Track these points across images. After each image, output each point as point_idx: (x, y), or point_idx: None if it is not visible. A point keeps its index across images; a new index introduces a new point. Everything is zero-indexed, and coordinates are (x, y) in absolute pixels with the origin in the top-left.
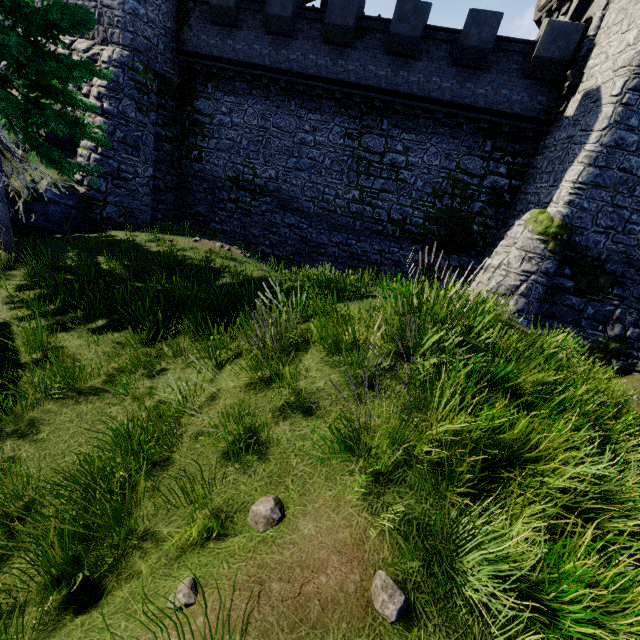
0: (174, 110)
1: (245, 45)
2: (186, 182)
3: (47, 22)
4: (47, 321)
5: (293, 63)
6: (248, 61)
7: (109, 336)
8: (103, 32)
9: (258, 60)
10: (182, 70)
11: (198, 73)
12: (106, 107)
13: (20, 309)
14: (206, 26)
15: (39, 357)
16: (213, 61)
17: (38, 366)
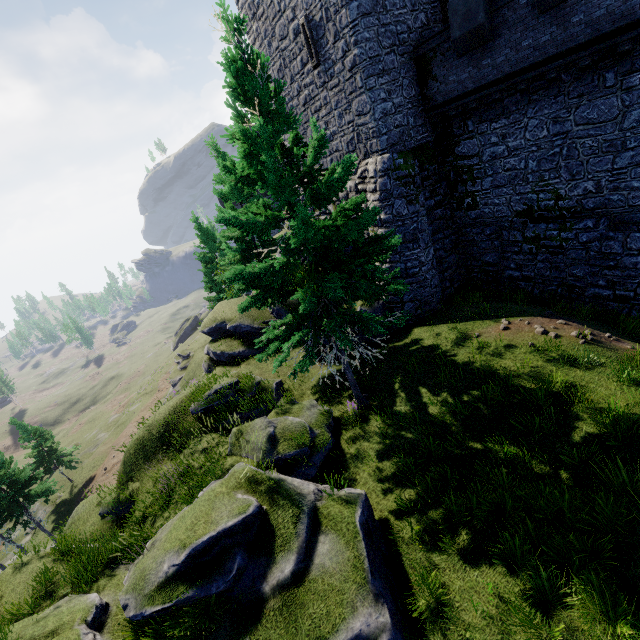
0: (436, 171)
1: (509, 51)
2: (464, 234)
3: (348, 243)
4: (416, 524)
5: (600, 22)
6: (518, 68)
7: (484, 575)
8: (363, 148)
9: (533, 57)
10: (434, 125)
11: (453, 118)
12: (383, 218)
13: (389, 494)
14: (452, 65)
15: (431, 602)
16: (468, 96)
17: (435, 622)
